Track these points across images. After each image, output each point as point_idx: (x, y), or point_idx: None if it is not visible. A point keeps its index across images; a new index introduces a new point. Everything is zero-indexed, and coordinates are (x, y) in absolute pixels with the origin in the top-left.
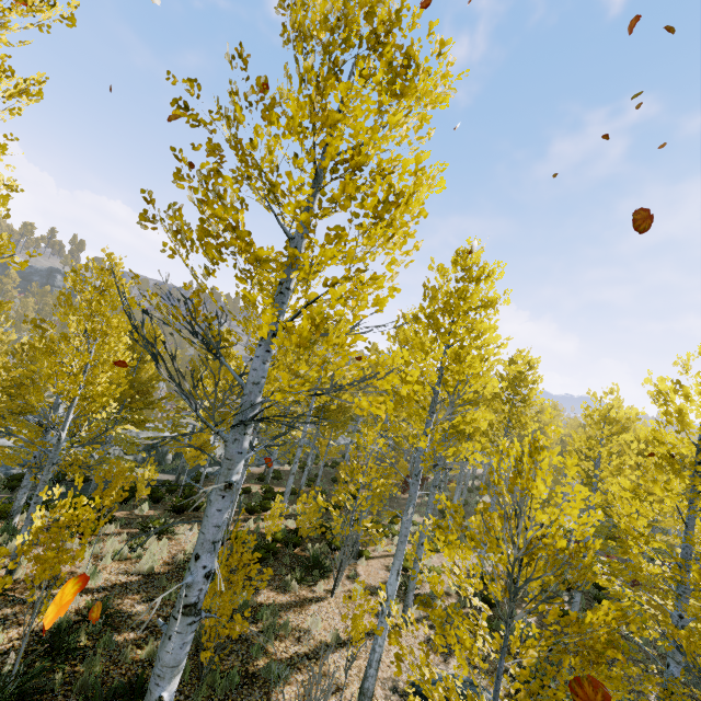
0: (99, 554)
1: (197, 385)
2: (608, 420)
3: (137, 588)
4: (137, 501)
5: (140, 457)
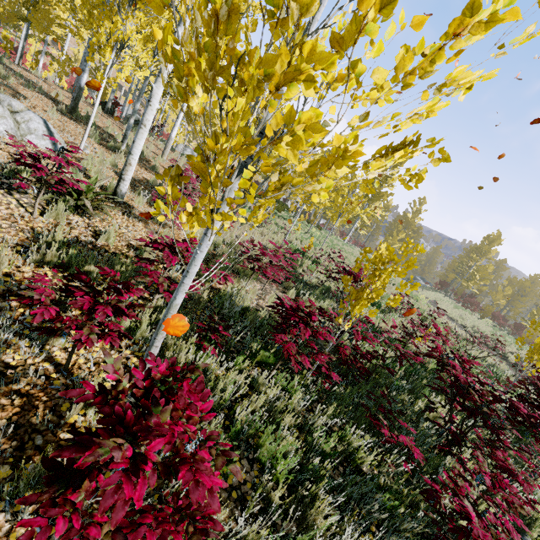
0: None
1: None
2: None
3: None
4: None
5: None
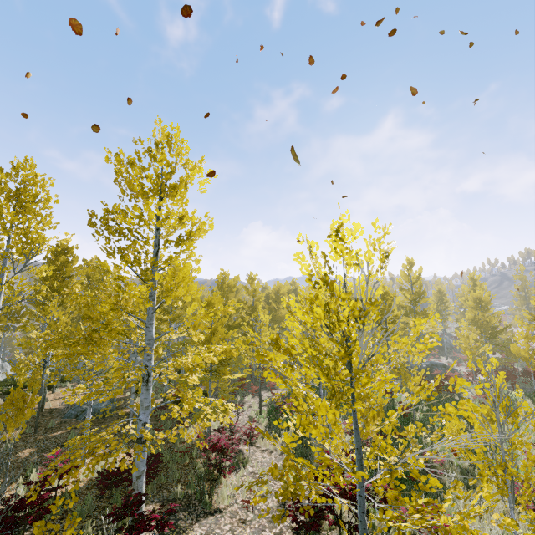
0: None
1: None
2: None
3: None
4: None
5: None
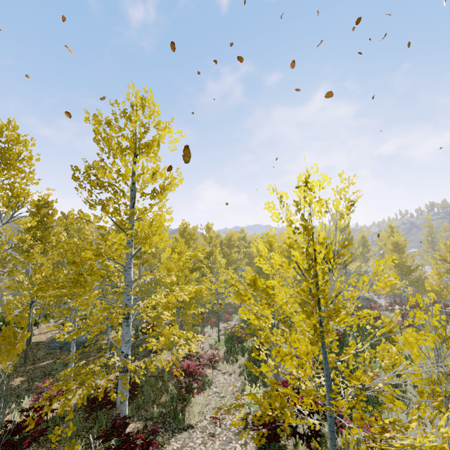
0: None
1: None
2: None
3: None
4: None
5: None
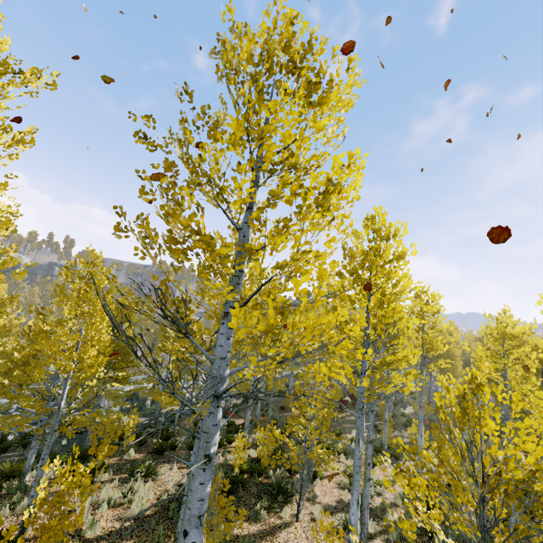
0: (96, 503)
1: (176, 380)
2: (507, 336)
3: (130, 533)
4: (125, 447)
5: (125, 405)
